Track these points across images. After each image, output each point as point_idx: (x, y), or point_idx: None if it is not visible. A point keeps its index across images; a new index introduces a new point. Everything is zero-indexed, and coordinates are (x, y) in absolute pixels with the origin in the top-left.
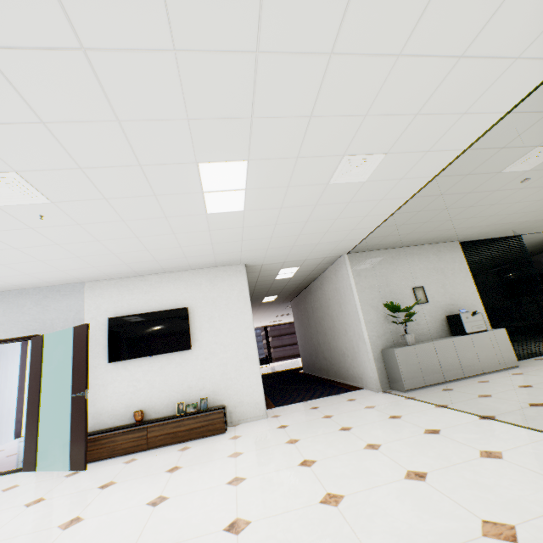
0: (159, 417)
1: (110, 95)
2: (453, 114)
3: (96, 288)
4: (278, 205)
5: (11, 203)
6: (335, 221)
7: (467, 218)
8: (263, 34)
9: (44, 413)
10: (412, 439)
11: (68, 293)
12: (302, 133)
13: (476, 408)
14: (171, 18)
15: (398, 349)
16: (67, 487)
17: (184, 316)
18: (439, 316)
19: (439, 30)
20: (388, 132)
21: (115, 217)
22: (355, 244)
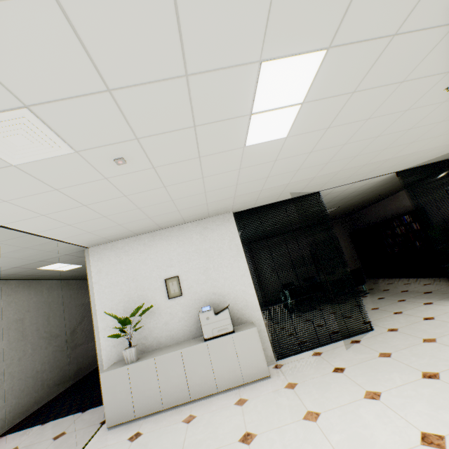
0: None
1: None
2: None
3: None
4: None
5: None
6: None
7: (168, 201)
8: None
9: None
10: None
11: None
12: None
13: None
14: None
15: (106, 372)
16: None
17: None
18: (195, 310)
19: None
20: None
21: None
22: (67, 244)
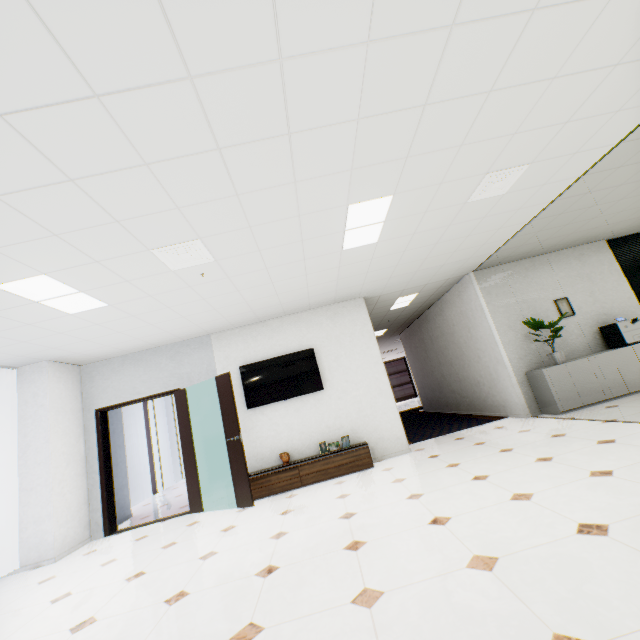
0: (303, 457)
1: (296, 163)
2: (605, 114)
3: (221, 339)
4: (411, 232)
5: (184, 266)
6: (466, 238)
7: (616, 212)
8: (433, 91)
9: (198, 461)
10: (586, 450)
11: (197, 347)
12: (450, 161)
13: None
14: (363, 97)
15: (546, 369)
16: (248, 517)
17: (311, 357)
18: (589, 328)
19: (595, 49)
20: (534, 144)
21: (261, 266)
22: (482, 260)
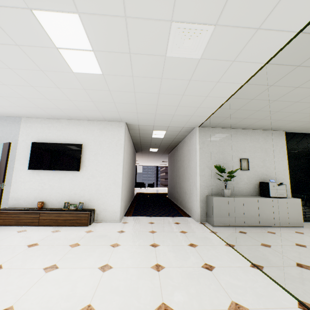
0: (54, 207)
1: None
2: None
3: (28, 122)
4: (129, 73)
5: None
6: (182, 97)
7: (293, 112)
8: None
9: None
10: (189, 270)
11: (11, 123)
12: None
13: (253, 255)
14: None
15: (216, 197)
16: None
17: (79, 149)
18: (254, 181)
19: None
20: None
21: (1, 64)
22: (203, 120)
